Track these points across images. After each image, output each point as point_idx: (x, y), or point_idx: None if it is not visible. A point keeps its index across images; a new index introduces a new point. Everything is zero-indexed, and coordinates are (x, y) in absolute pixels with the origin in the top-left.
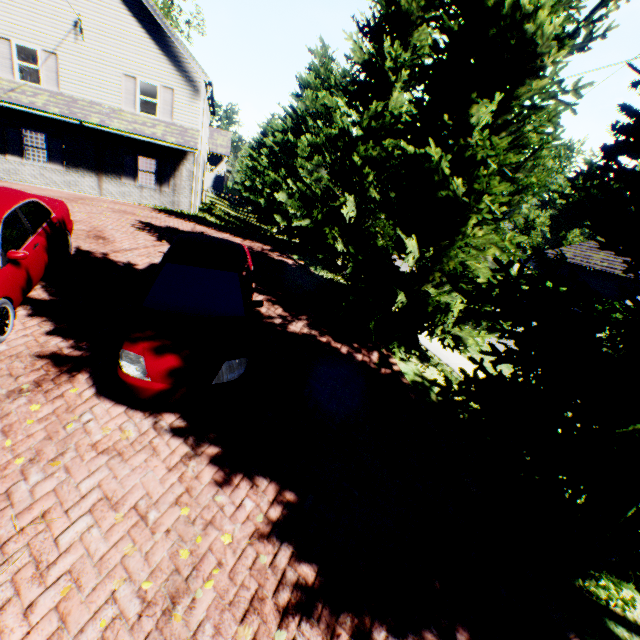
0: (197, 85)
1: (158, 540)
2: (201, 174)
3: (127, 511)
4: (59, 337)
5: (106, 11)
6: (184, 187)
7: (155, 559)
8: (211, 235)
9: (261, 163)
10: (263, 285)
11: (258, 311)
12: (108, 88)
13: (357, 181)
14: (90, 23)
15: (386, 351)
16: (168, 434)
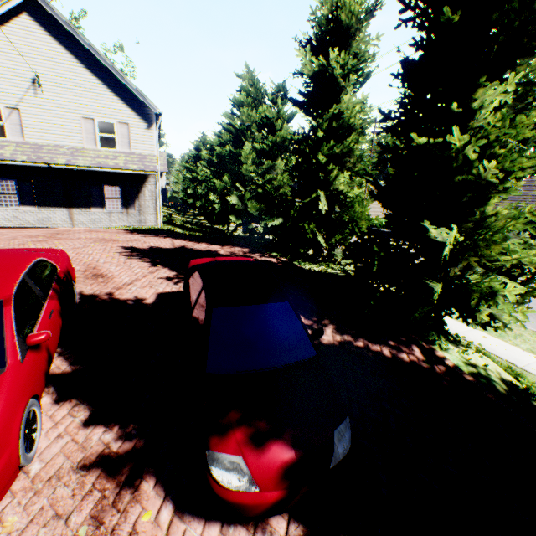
0: (149, 117)
1: None
2: None
3: None
4: (99, 426)
5: (60, 66)
6: (148, 206)
7: None
8: (192, 248)
9: (199, 173)
10: None
11: None
12: (69, 131)
13: (323, 177)
14: (47, 78)
15: (425, 343)
16: None
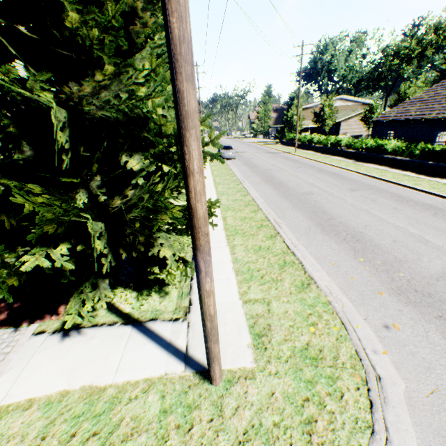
0: None
1: None
2: None
3: None
4: None
5: None
6: None
7: None
8: None
9: None
10: None
11: None
12: None
13: None
14: None
15: None
16: None
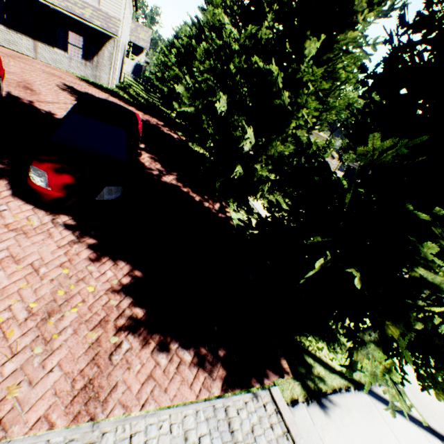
0: None
1: (45, 284)
2: (120, 58)
3: (26, 265)
4: None
5: None
6: (105, 65)
7: (41, 293)
8: None
9: (171, 60)
10: (151, 147)
11: (143, 164)
12: None
13: (231, 85)
14: None
15: (225, 204)
16: (62, 227)
